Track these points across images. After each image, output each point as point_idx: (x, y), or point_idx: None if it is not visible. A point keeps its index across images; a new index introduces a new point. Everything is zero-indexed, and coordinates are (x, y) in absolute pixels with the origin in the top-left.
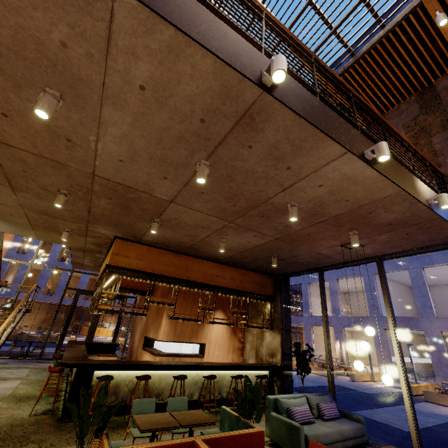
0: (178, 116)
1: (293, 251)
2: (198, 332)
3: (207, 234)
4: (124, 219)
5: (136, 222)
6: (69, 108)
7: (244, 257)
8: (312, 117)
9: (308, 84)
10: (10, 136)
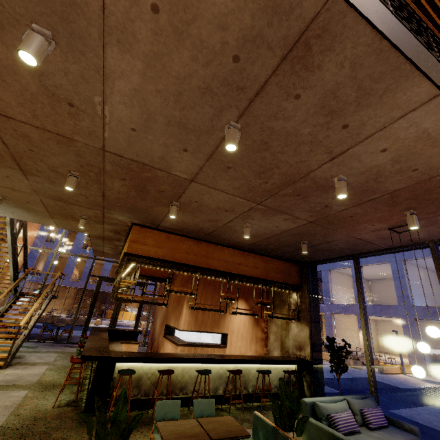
0: (203, 54)
1: (327, 236)
2: (219, 322)
3: (230, 219)
4: (141, 203)
5: (154, 207)
6: (65, 55)
7: (269, 243)
8: (396, 39)
9: (381, 0)
10: (7, 104)
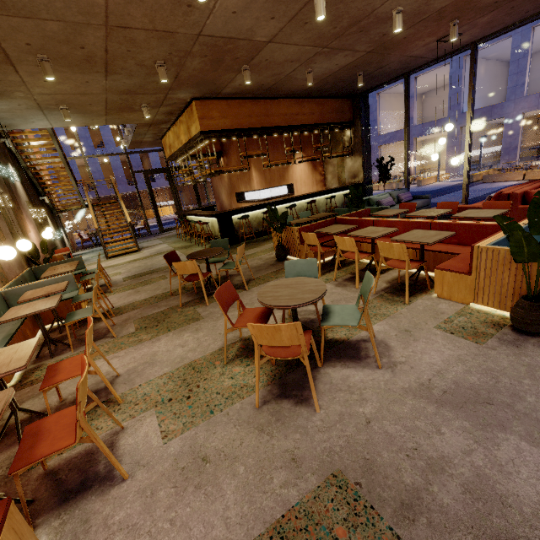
0: None
1: (382, 62)
2: (284, 176)
3: (294, 68)
4: (211, 75)
5: (222, 76)
6: None
7: (326, 83)
8: None
9: None
10: (132, 18)
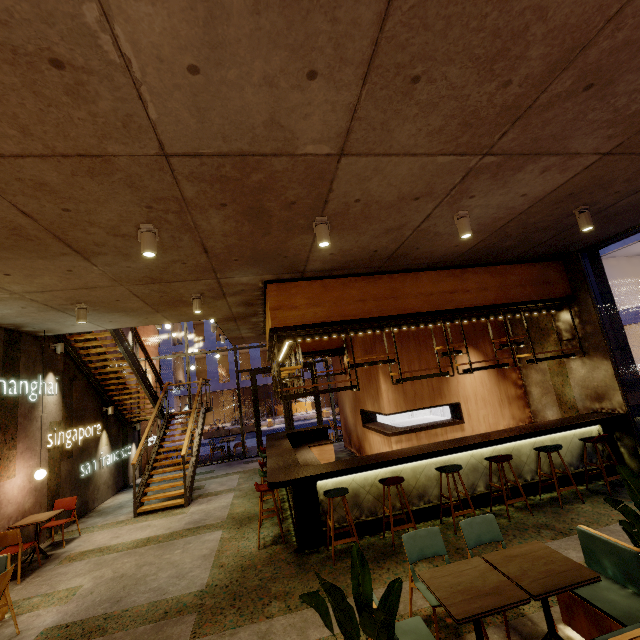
0: None
1: None
2: (442, 389)
3: (426, 213)
4: (265, 242)
5: (287, 241)
6: None
7: (503, 238)
8: None
9: None
10: None
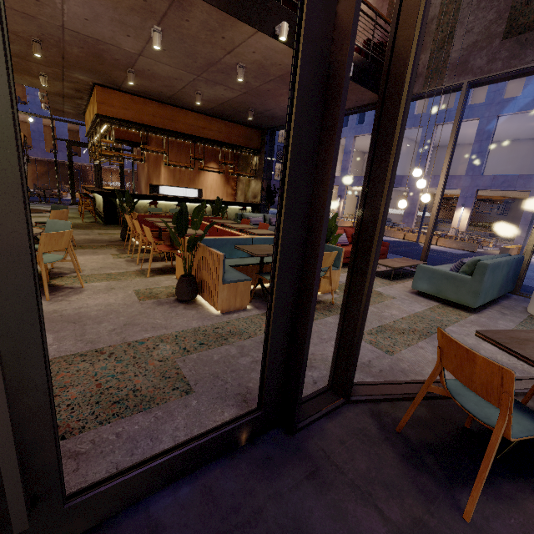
0: None
1: (265, 105)
2: (195, 180)
3: (183, 86)
4: (100, 67)
5: (112, 71)
6: None
7: (225, 109)
8: (224, 3)
9: None
10: None
